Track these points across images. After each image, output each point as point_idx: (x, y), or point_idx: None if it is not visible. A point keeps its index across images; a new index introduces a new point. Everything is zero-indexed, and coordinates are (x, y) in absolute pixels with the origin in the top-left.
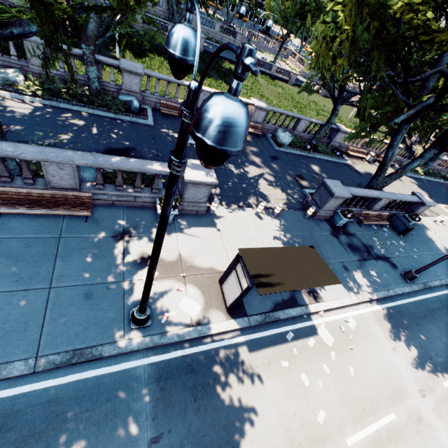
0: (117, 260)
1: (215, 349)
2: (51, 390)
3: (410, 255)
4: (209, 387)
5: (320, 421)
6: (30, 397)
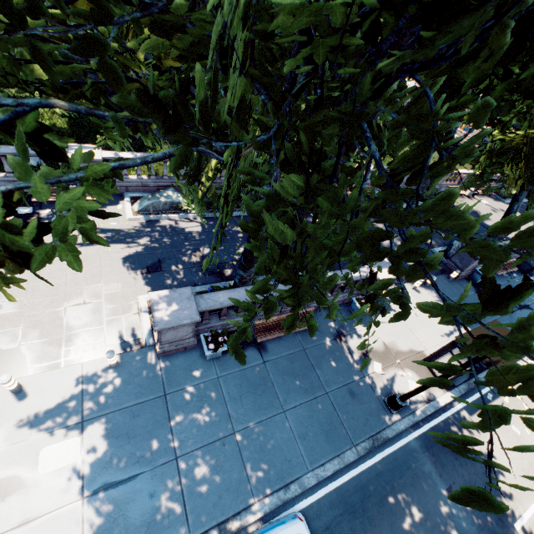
0: (350, 360)
1: (448, 418)
2: (373, 467)
3: None
4: None
5: None
6: (365, 474)
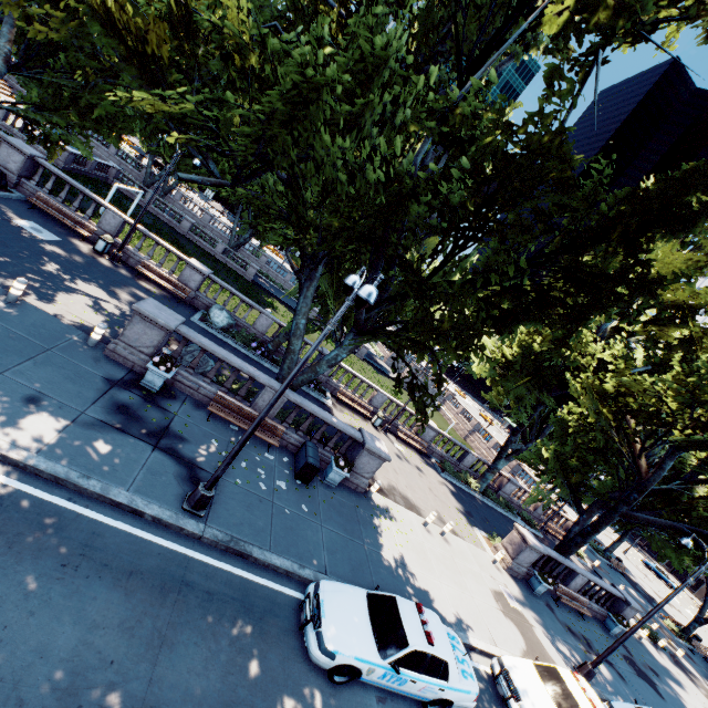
0: None
1: None
2: None
3: (275, 502)
4: None
5: None
6: None
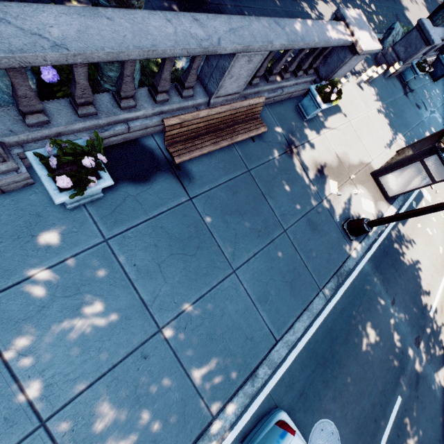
0: (305, 180)
1: (389, 233)
2: (337, 306)
3: (443, 104)
4: (397, 259)
5: (441, 253)
6: (330, 316)
